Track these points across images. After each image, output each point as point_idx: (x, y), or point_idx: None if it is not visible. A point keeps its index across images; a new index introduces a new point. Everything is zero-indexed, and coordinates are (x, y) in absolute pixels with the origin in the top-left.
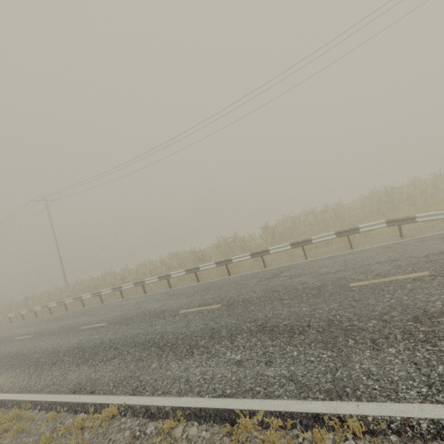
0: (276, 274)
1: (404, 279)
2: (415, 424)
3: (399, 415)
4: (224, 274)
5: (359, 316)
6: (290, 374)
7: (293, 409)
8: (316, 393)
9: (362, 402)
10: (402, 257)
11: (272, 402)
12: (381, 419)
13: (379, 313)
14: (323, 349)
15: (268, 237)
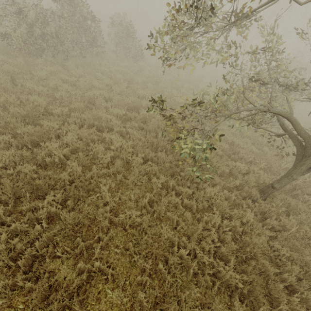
0: None
1: None
2: None
3: None
4: None
5: None
6: None
7: None
8: None
9: None
10: None
11: None
12: None
13: None
14: None
15: None
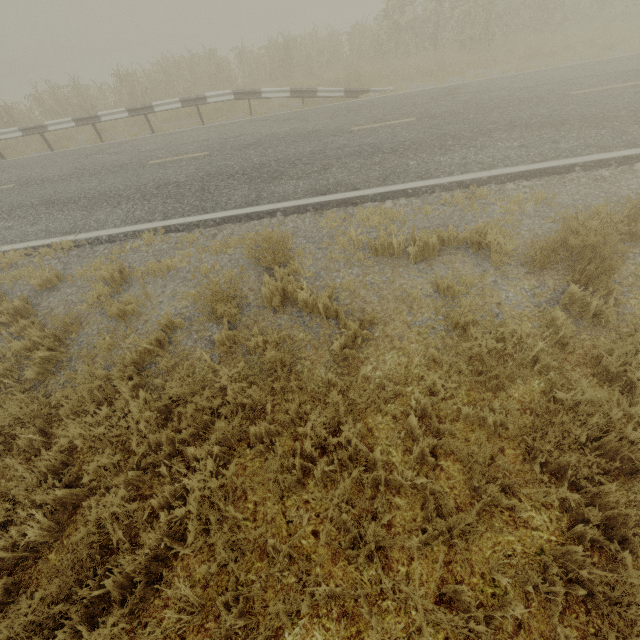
0: (102, 151)
1: (187, 158)
2: (101, 238)
3: (95, 236)
4: (46, 149)
5: (128, 187)
6: (46, 228)
7: (36, 245)
8: (57, 235)
9: (81, 234)
10: (215, 137)
11: (23, 244)
12: (85, 239)
13: (142, 184)
14: (82, 211)
15: (122, 94)
